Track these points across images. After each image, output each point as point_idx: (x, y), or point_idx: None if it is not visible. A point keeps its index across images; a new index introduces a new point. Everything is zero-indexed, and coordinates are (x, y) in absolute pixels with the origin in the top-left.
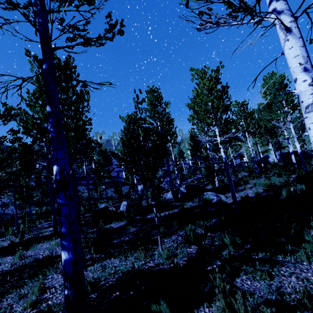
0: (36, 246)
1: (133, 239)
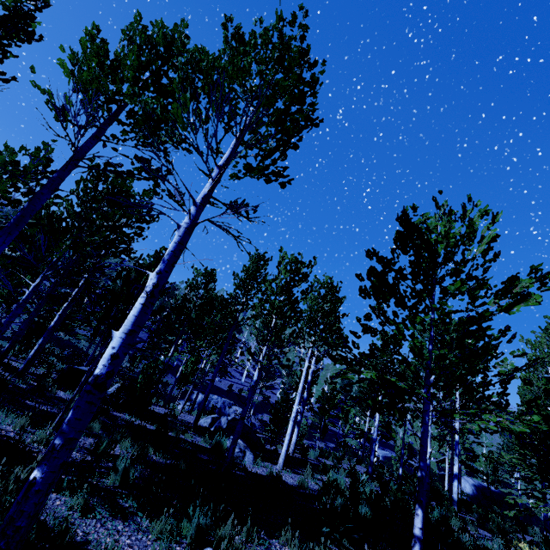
0: None
1: (50, 413)
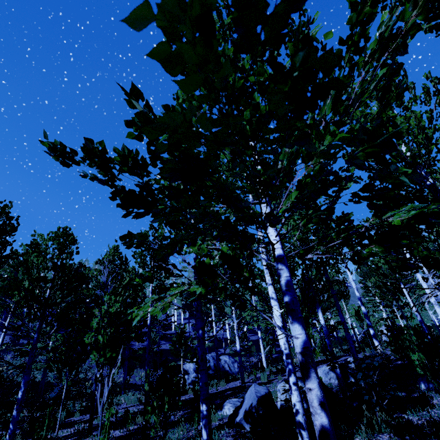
0: None
1: None
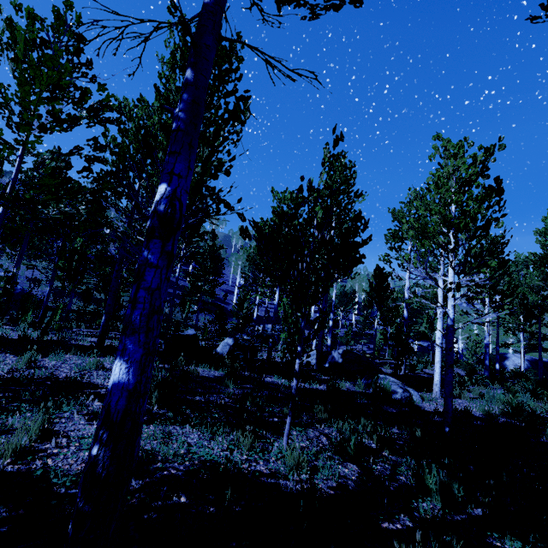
0: (61, 356)
1: (232, 407)
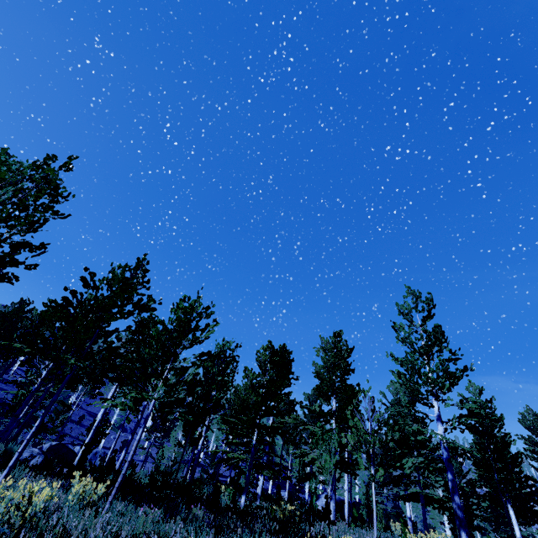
0: None
1: None
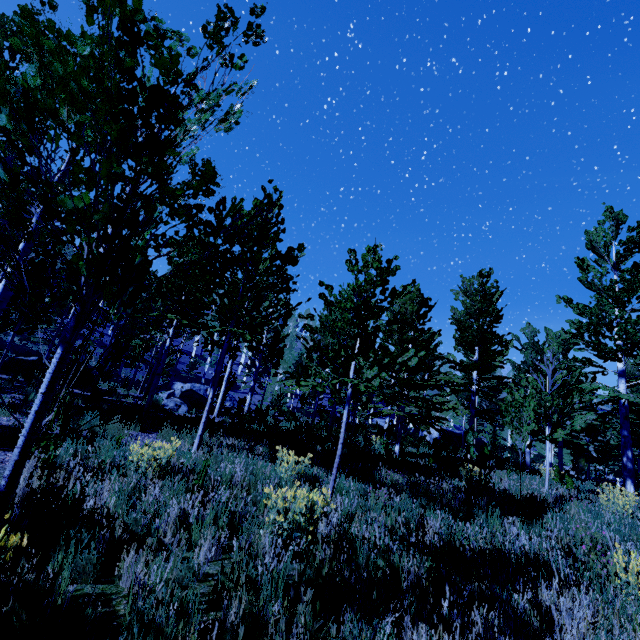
0: None
1: None
